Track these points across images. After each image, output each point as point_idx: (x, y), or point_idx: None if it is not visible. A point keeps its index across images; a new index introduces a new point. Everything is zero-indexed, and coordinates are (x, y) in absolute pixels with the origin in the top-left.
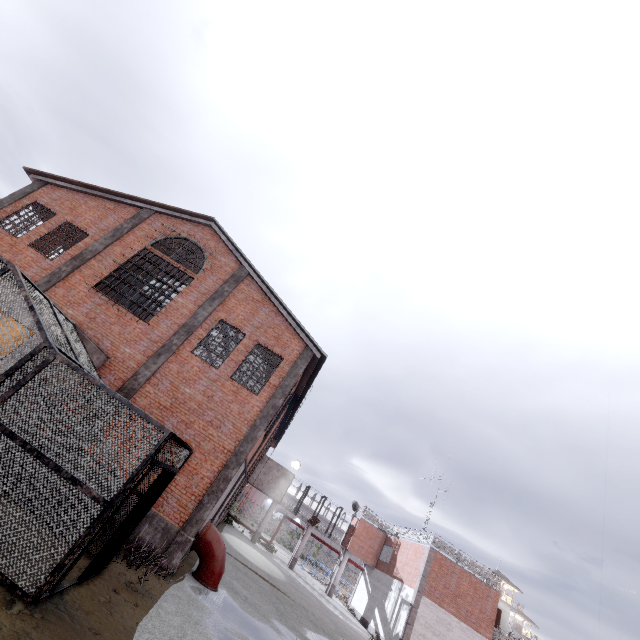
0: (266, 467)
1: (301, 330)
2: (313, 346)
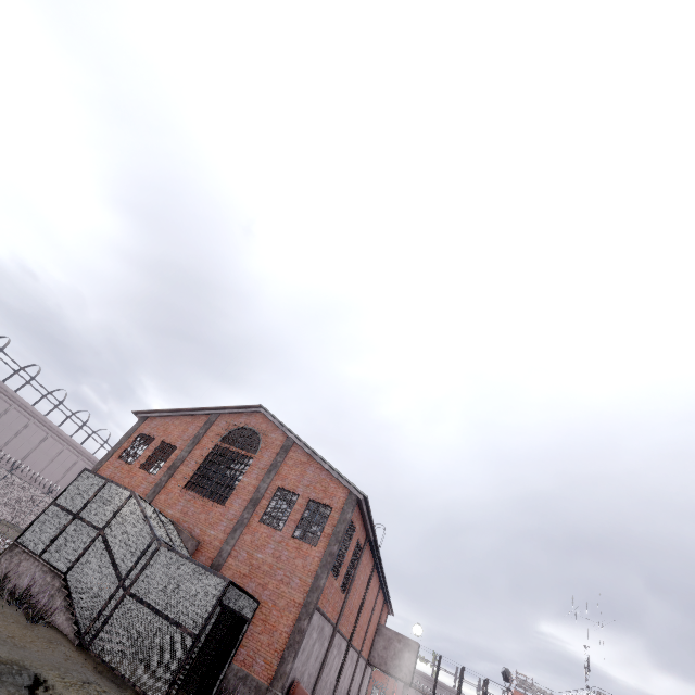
0: (385, 639)
1: (343, 478)
2: (355, 490)
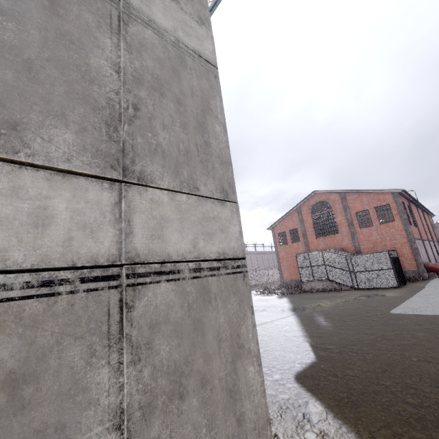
0: None
1: (383, 190)
2: (394, 190)
